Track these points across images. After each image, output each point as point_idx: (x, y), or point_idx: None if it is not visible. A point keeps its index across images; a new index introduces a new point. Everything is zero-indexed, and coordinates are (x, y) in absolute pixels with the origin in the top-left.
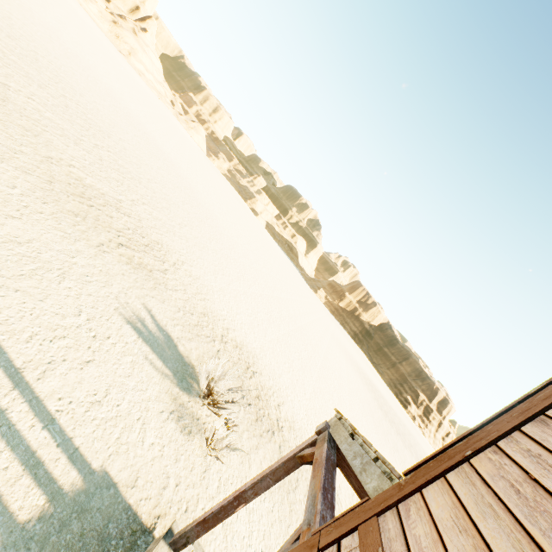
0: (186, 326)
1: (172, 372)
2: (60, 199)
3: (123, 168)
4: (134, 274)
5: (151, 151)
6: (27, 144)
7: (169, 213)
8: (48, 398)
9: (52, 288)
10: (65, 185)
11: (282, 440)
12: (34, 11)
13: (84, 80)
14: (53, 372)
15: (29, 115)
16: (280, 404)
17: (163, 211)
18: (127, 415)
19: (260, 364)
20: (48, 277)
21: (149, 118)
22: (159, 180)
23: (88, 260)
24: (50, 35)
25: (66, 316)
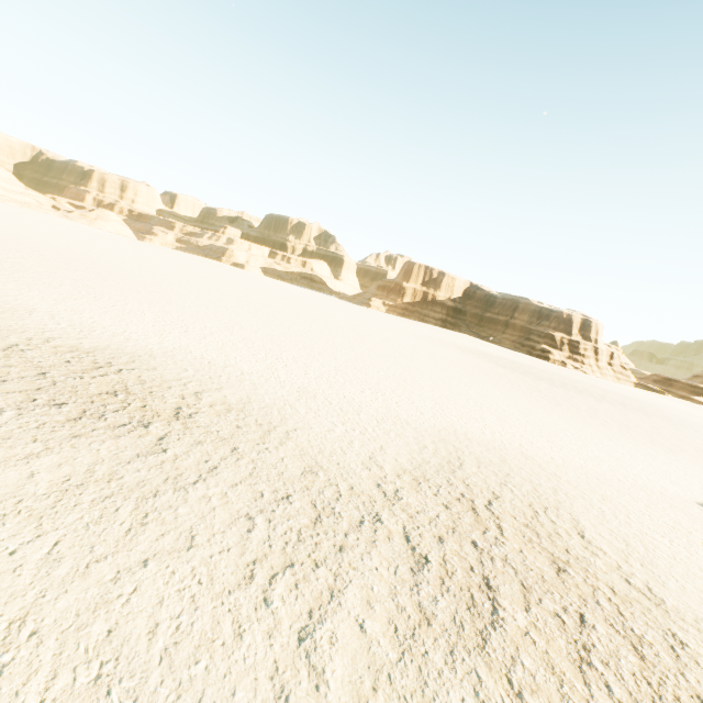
0: None
1: None
2: None
3: None
4: None
5: None
6: None
7: None
8: None
9: None
10: None
11: (181, 429)
12: None
13: None
14: None
15: None
16: (207, 392)
17: None
18: None
19: (161, 361)
20: None
21: None
22: None
23: None
24: None
25: None
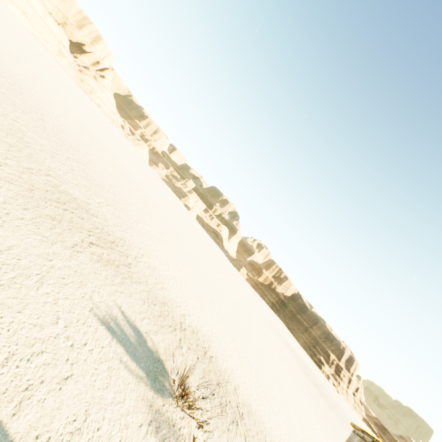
0: (151, 318)
1: (145, 372)
2: (39, 205)
3: (90, 176)
4: (104, 271)
5: (110, 162)
6: (11, 157)
7: (127, 212)
8: (24, 439)
9: (30, 296)
10: (43, 191)
11: (245, 429)
12: (20, 60)
13: (58, 109)
14: (30, 400)
15: (14, 133)
16: (236, 388)
17: (123, 211)
18: (108, 440)
19: (214, 347)
20: (27, 284)
21: (106, 137)
22: (117, 185)
23: (64, 262)
24: (32, 76)
25: (44, 326)
